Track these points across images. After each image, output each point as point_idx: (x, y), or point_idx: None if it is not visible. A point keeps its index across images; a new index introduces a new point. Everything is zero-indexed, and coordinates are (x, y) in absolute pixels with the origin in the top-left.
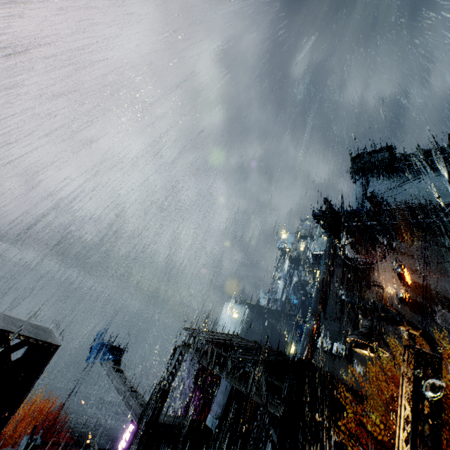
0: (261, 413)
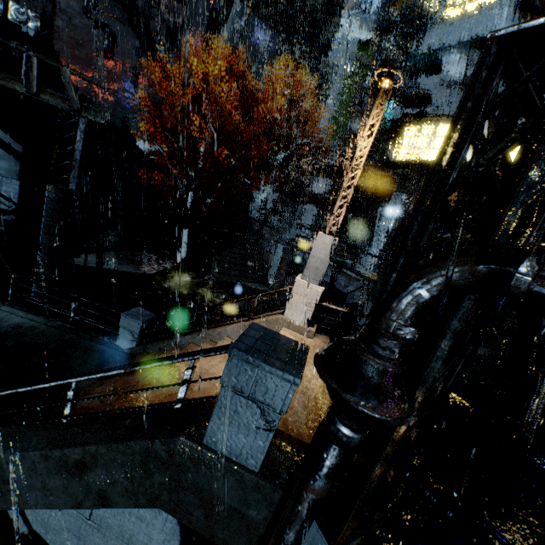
0: (73, 123)
